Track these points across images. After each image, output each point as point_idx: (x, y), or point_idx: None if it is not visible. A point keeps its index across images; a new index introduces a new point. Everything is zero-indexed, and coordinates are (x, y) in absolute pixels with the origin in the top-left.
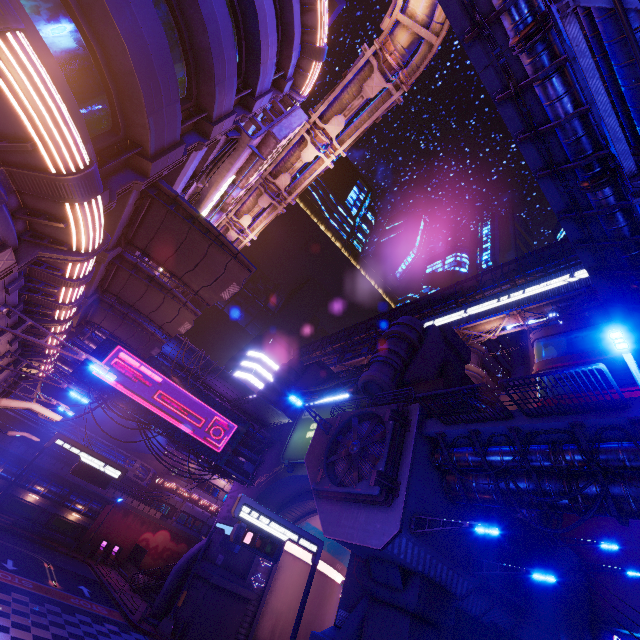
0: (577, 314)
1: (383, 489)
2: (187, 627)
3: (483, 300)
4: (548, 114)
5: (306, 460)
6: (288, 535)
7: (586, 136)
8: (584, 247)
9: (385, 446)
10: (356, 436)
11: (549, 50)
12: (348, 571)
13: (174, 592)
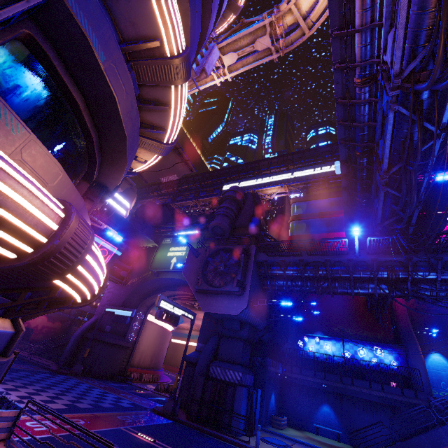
0: (314, 191)
1: (240, 288)
2: (91, 367)
3: (270, 175)
4: (357, 118)
5: (184, 272)
6: (181, 312)
7: (367, 134)
8: (346, 179)
9: (240, 267)
10: (221, 261)
11: (370, 92)
12: (202, 326)
13: (74, 350)
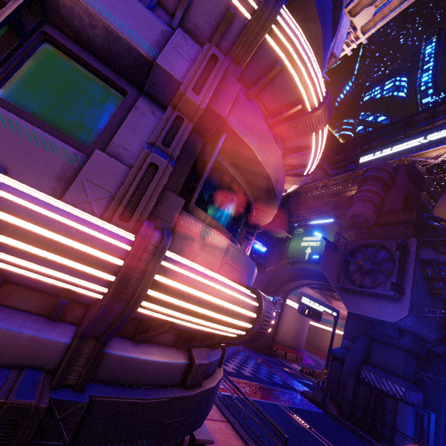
0: None
1: (396, 292)
2: None
3: (432, 130)
4: None
5: (321, 267)
6: (323, 309)
7: None
8: None
9: (395, 267)
10: (366, 258)
11: None
12: (346, 322)
13: None
